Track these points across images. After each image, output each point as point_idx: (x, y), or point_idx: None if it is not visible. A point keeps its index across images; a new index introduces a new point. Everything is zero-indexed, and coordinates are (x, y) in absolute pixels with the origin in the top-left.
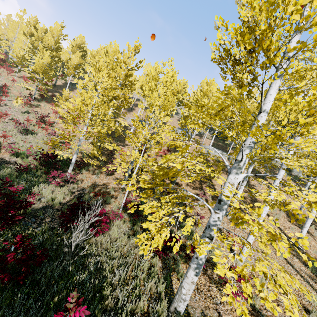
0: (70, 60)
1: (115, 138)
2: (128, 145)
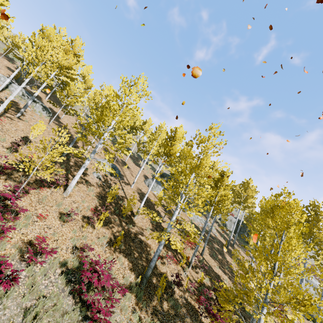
0: (47, 51)
1: (119, 216)
2: (144, 231)
